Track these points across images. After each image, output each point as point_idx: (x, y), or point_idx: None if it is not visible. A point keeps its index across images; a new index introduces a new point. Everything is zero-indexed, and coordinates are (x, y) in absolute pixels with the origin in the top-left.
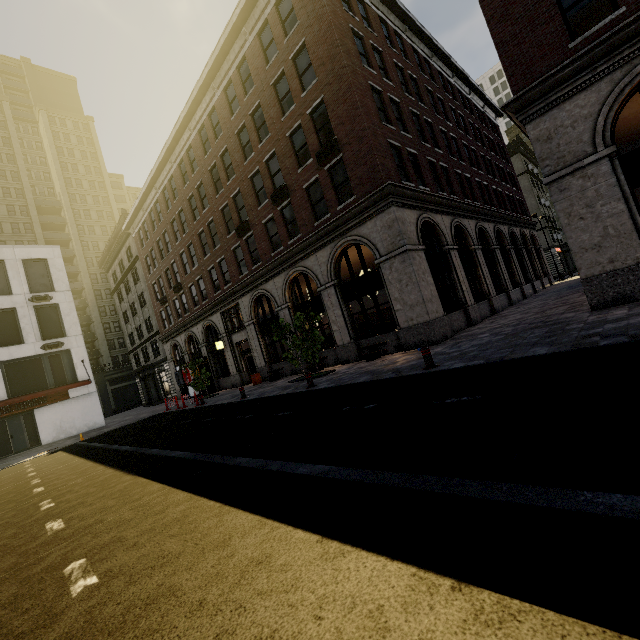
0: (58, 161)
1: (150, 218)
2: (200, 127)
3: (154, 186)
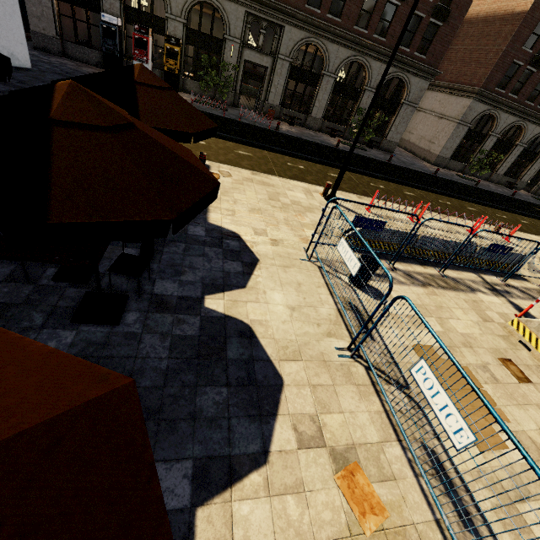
0: None
1: None
2: None
3: None
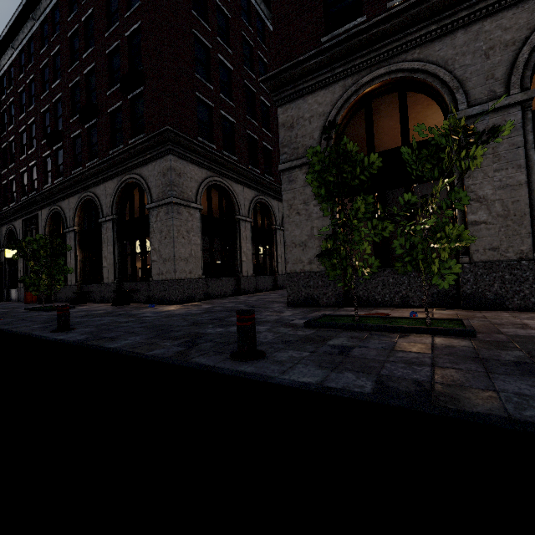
0: None
1: None
2: (43, 19)
3: None
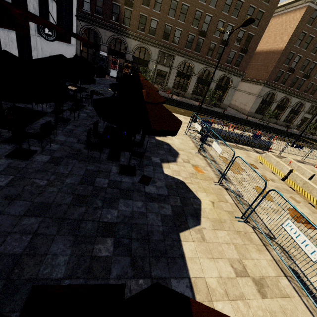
0: None
1: None
2: None
3: None
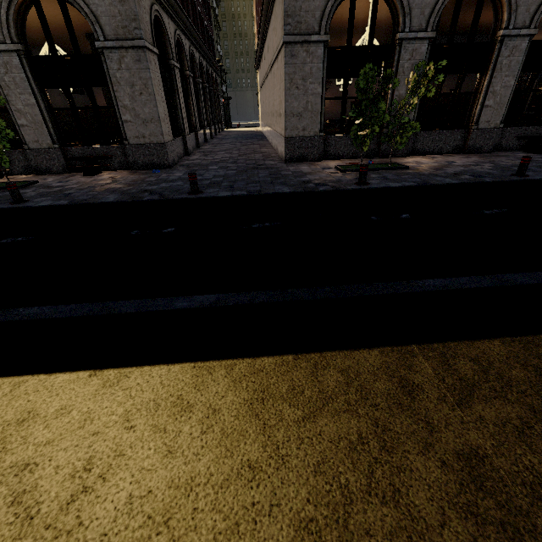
0: None
1: None
2: None
3: None
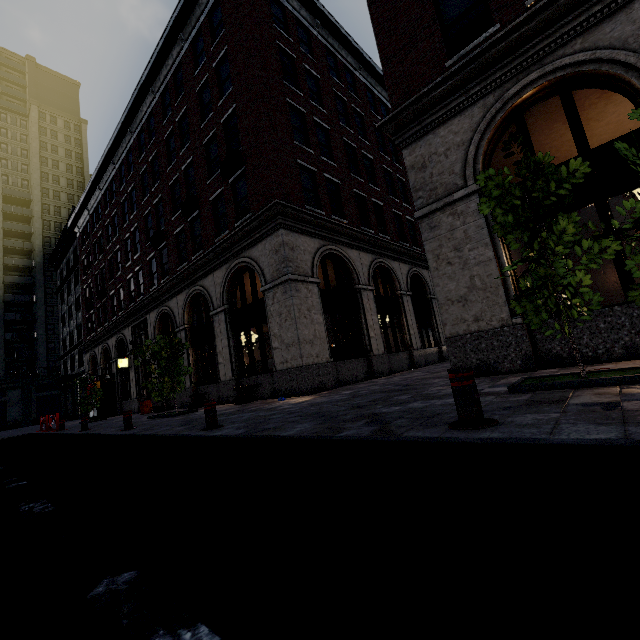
0: (38, 155)
1: (92, 218)
2: (140, 130)
3: (98, 186)
